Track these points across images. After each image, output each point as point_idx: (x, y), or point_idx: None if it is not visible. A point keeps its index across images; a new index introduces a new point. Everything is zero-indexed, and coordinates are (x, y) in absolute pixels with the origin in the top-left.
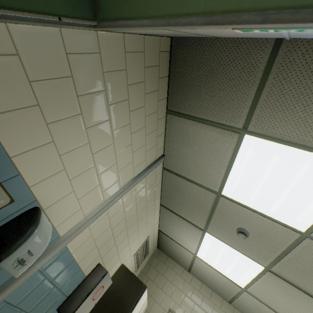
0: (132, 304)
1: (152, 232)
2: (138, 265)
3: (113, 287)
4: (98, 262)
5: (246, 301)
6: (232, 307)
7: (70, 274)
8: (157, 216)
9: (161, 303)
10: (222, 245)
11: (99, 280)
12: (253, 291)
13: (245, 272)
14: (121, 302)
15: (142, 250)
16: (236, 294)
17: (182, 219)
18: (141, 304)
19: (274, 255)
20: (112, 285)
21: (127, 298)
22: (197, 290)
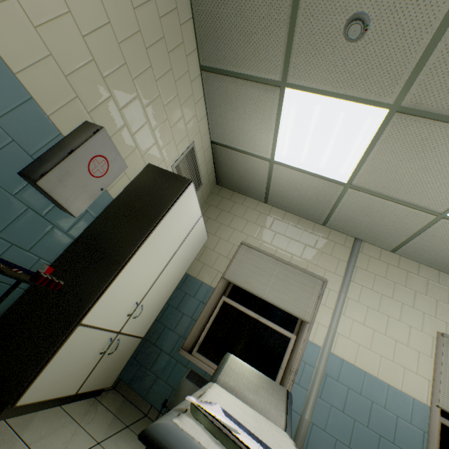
0: (171, 201)
1: (198, 138)
2: None
3: (138, 188)
4: (83, 120)
5: (350, 206)
6: (327, 229)
7: (5, 94)
8: (200, 104)
9: (229, 240)
10: (315, 104)
11: (89, 137)
12: (362, 179)
13: (353, 144)
14: (153, 201)
15: (187, 168)
16: (335, 204)
17: (243, 83)
18: (191, 214)
19: (416, 56)
20: (136, 187)
21: (163, 195)
22: (279, 220)
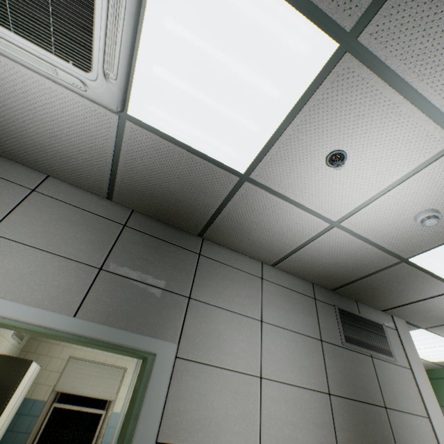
0: (18, 381)
1: None
2: (23, 338)
3: None
4: None
5: None
6: None
7: None
8: None
9: (60, 356)
10: None
11: None
12: None
13: None
14: (3, 385)
15: None
16: None
17: None
18: (31, 373)
19: None
20: None
21: (11, 378)
22: None
